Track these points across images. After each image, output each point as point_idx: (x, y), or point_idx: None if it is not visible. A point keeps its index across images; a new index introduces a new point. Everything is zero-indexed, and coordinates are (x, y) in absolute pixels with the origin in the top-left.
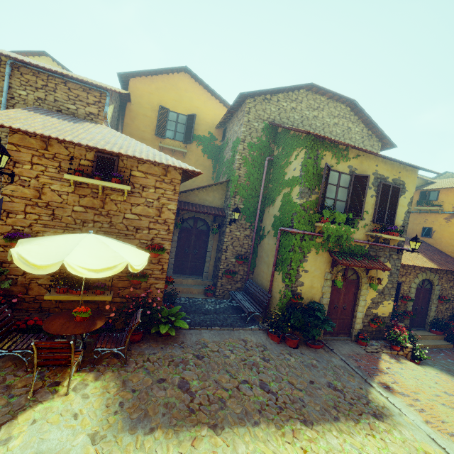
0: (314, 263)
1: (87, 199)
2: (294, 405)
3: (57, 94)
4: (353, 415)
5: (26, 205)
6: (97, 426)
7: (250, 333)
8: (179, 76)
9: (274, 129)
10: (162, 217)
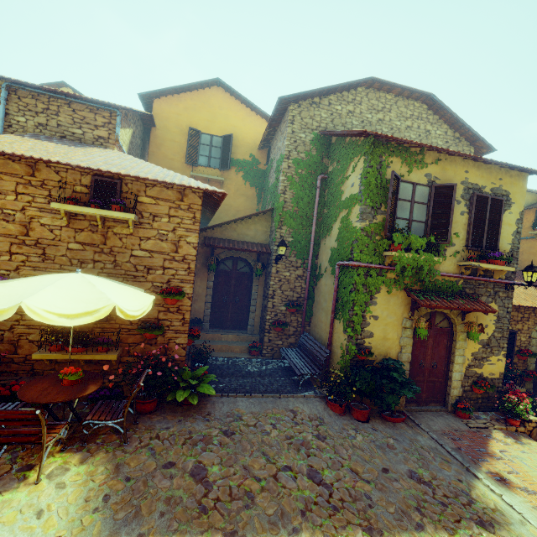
0: (386, 306)
1: (85, 234)
2: (355, 504)
3: (60, 118)
4: (446, 521)
5: (11, 244)
6: (65, 529)
7: (302, 401)
8: (211, 91)
9: (327, 140)
10: (180, 253)
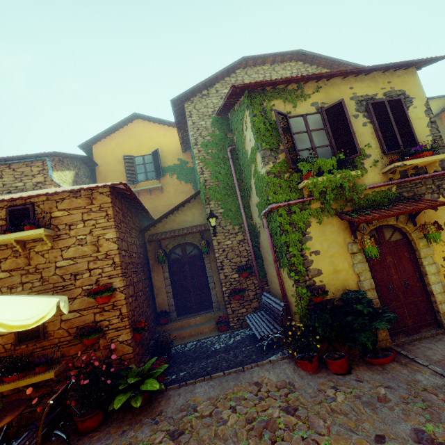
0: (323, 237)
1: (9, 261)
2: None
3: (5, 179)
4: None
5: None
6: None
7: (268, 368)
8: (133, 124)
9: (225, 118)
10: (102, 251)
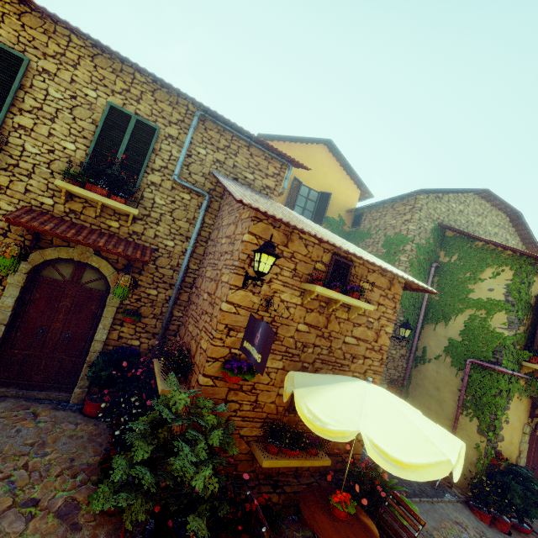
0: (515, 411)
1: (313, 315)
2: None
3: (238, 159)
4: None
5: None
6: None
7: (452, 507)
8: (318, 147)
9: (442, 231)
10: (378, 342)
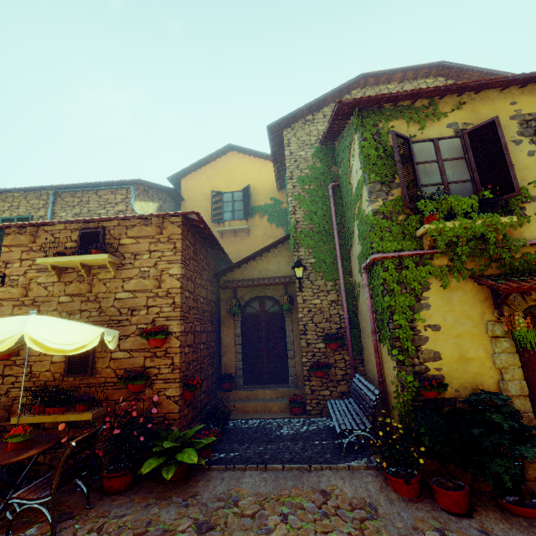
0: (448, 308)
1: (73, 285)
2: None
3: (90, 205)
4: None
5: (14, 306)
6: None
7: (343, 475)
8: (227, 157)
9: (330, 148)
10: (163, 287)
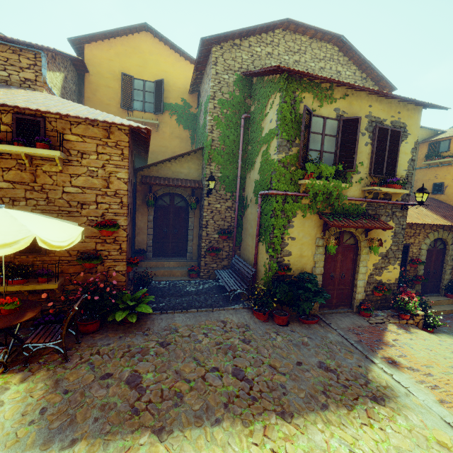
0: (302, 228)
1: (13, 173)
2: (272, 393)
3: None
4: (347, 400)
5: None
6: None
7: (231, 312)
8: (140, 36)
9: (249, 81)
10: (112, 188)
